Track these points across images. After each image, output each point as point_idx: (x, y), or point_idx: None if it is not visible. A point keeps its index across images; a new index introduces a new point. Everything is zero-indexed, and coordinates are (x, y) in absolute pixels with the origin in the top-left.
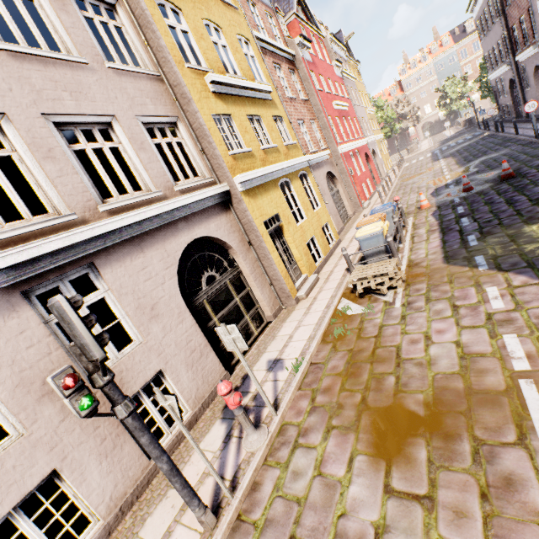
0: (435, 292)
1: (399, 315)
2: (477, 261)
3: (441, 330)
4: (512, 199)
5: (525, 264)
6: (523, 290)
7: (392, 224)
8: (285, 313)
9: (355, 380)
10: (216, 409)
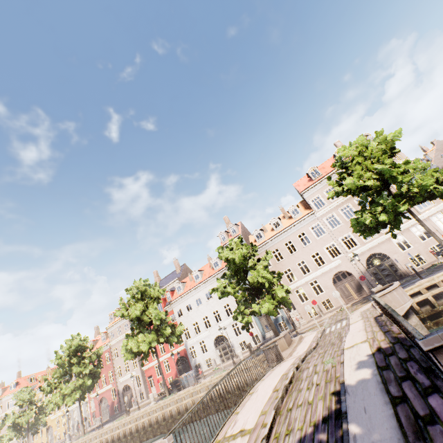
0: None
1: None
2: None
3: None
4: None
5: None
6: None
7: None
8: None
9: None
10: None
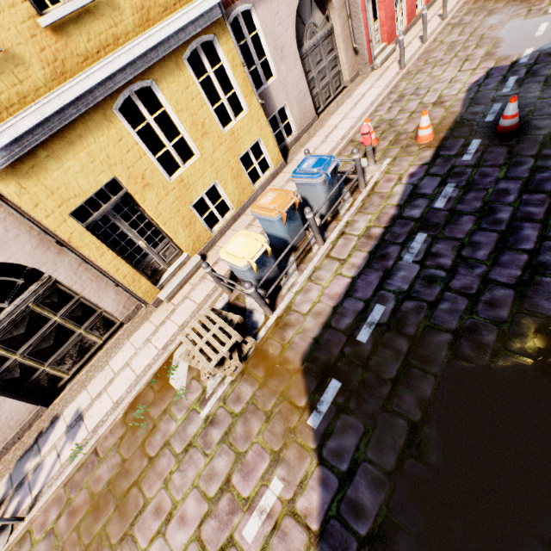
0: (242, 426)
1: (189, 438)
2: (324, 394)
3: (184, 519)
4: (519, 228)
5: (347, 465)
6: (291, 529)
7: (321, 201)
8: (140, 319)
9: (92, 523)
10: (16, 454)
